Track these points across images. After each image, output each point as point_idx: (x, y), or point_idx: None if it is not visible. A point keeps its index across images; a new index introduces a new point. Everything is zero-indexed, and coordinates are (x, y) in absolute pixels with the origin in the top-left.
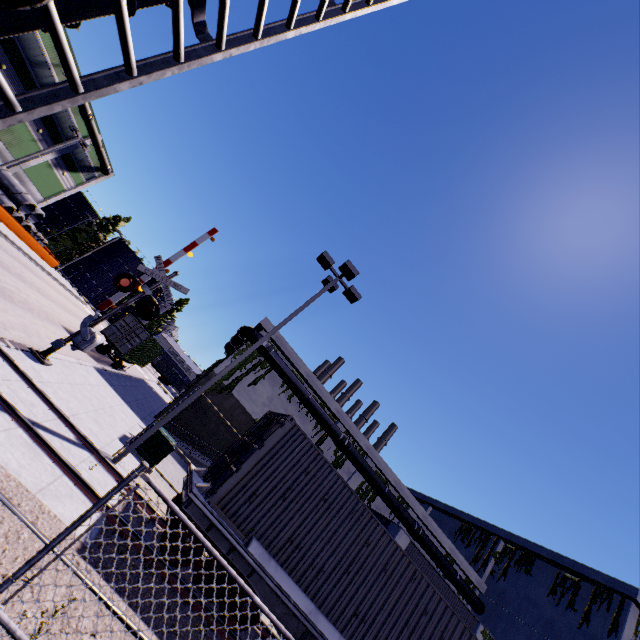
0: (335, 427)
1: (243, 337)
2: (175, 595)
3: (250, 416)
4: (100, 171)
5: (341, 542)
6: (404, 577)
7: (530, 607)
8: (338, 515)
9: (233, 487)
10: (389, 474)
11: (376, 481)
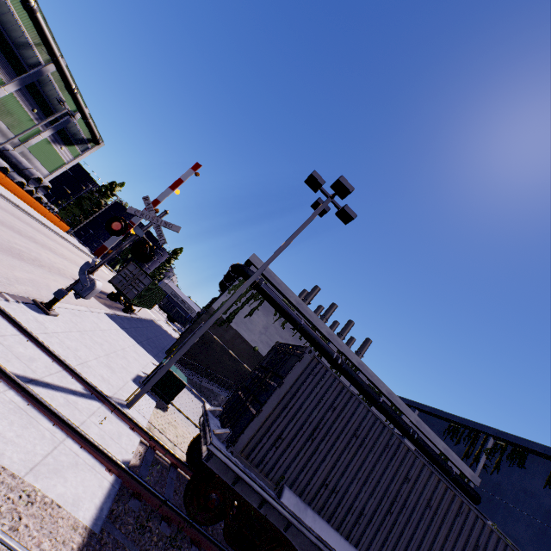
0: (328, 348)
1: (235, 274)
2: None
3: (249, 344)
4: (92, 142)
5: (379, 481)
6: (450, 512)
7: (527, 498)
8: (372, 452)
9: (255, 432)
10: (381, 386)
11: (370, 393)
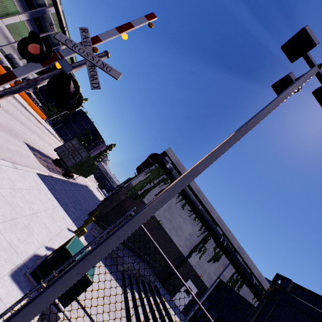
0: (217, 231)
1: (152, 160)
2: None
3: (155, 218)
4: None
5: None
6: None
7: None
8: None
9: None
10: (254, 269)
11: (246, 275)
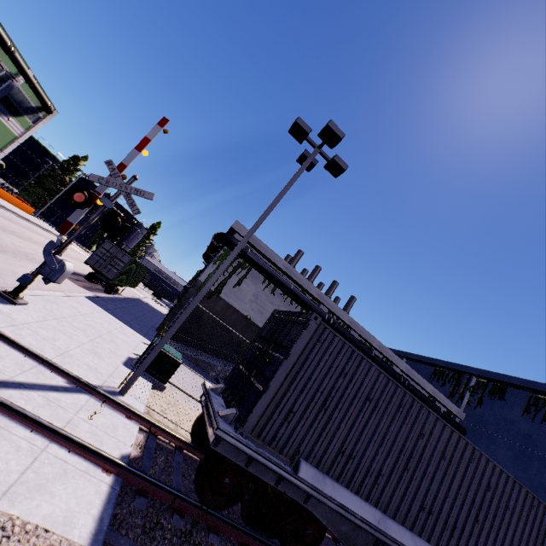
0: (319, 310)
1: (218, 243)
2: (227, 542)
3: (241, 314)
4: (43, 111)
5: (395, 440)
6: (464, 459)
7: (507, 425)
8: (387, 413)
9: (265, 410)
10: (372, 341)
11: (363, 349)
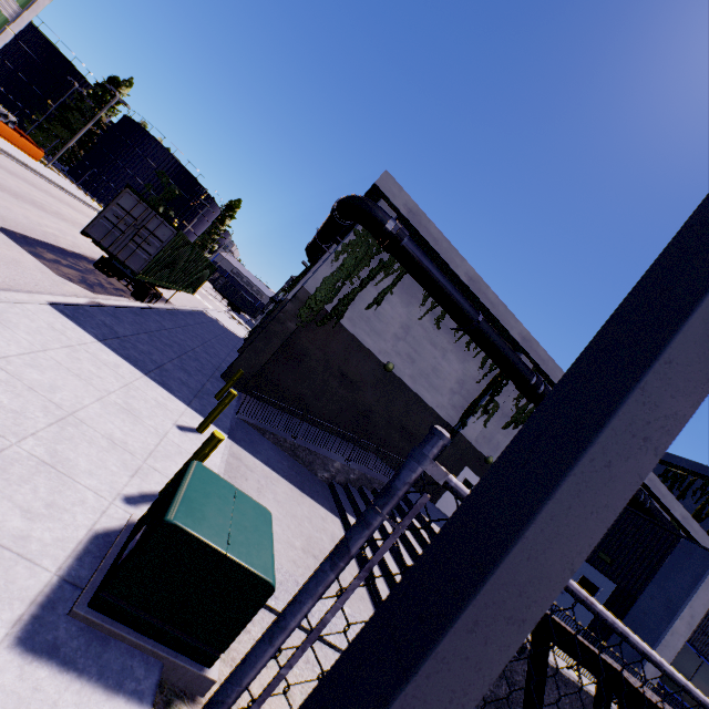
0: (523, 365)
1: (345, 219)
2: None
3: (376, 359)
4: None
5: None
6: None
7: None
8: None
9: None
10: None
11: None
